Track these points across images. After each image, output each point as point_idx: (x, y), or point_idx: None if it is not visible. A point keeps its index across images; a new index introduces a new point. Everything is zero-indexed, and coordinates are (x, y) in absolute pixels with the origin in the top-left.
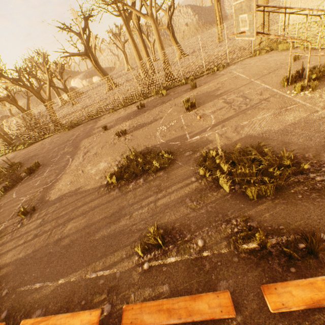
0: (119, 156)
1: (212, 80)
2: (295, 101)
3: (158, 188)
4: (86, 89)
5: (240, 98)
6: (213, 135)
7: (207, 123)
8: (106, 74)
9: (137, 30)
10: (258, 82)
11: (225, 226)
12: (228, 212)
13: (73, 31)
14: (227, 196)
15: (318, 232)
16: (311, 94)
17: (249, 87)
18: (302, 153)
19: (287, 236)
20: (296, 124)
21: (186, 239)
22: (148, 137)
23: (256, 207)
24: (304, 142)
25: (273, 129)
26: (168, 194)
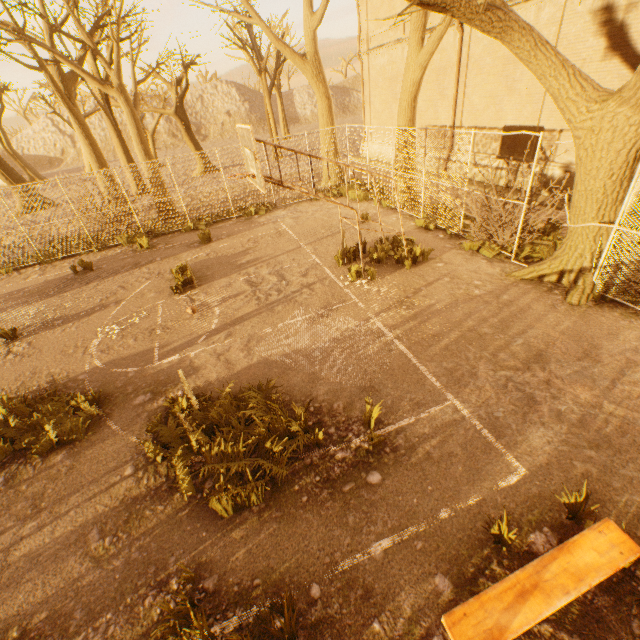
0: None
1: (243, 231)
2: (347, 295)
3: (33, 504)
4: None
5: (275, 278)
6: (204, 355)
7: (204, 324)
8: (18, 176)
9: (101, 104)
10: (309, 249)
11: (152, 601)
12: (171, 557)
13: None
14: (184, 511)
15: (311, 583)
16: (369, 285)
17: (293, 257)
18: (331, 400)
19: (261, 605)
20: (338, 340)
21: None
22: (67, 352)
23: (227, 536)
24: (340, 378)
25: (305, 349)
26: (53, 521)
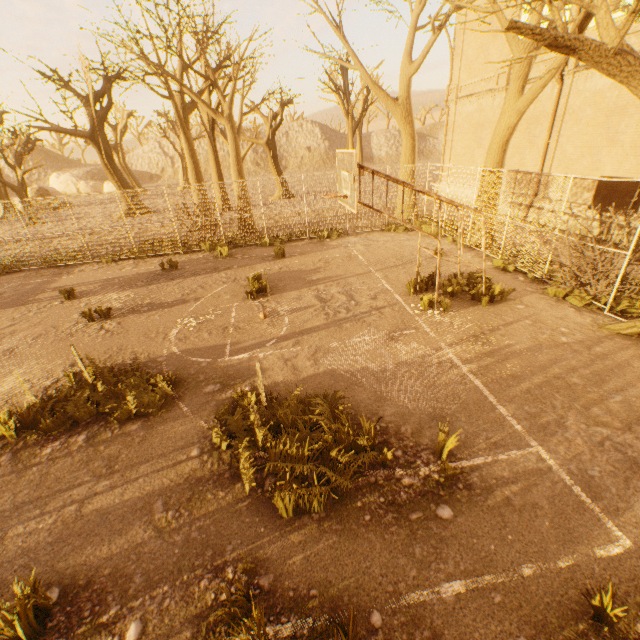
0: (63, 367)
1: (314, 252)
2: (418, 323)
3: (108, 465)
4: (81, 200)
5: (344, 297)
6: (272, 358)
7: (273, 330)
8: (128, 185)
9: (208, 131)
10: (379, 275)
11: (207, 584)
12: (228, 545)
13: (73, 90)
14: (244, 502)
15: (371, 609)
16: (441, 316)
17: (363, 280)
18: (398, 423)
19: (317, 618)
20: (407, 364)
21: (104, 621)
22: (150, 335)
23: (285, 537)
24: (408, 402)
25: (372, 367)
26: (123, 484)
